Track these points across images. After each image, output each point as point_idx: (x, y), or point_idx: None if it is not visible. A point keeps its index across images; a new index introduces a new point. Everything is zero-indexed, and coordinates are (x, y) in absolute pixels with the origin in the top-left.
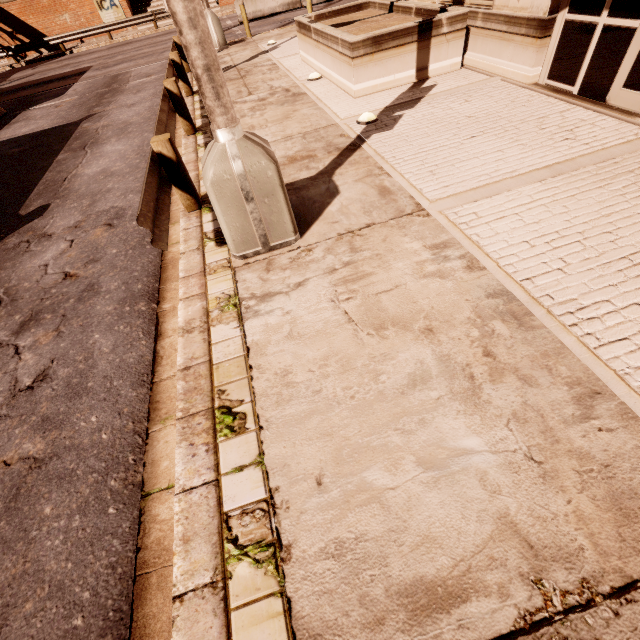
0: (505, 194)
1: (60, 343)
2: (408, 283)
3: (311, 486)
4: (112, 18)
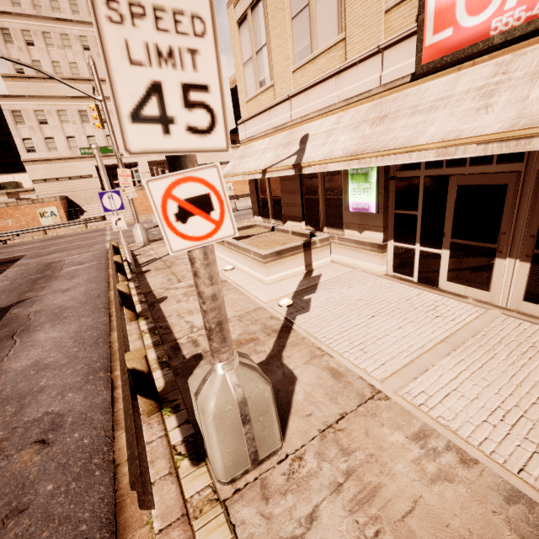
0: (432, 369)
1: None
2: (423, 494)
3: None
4: (50, 222)
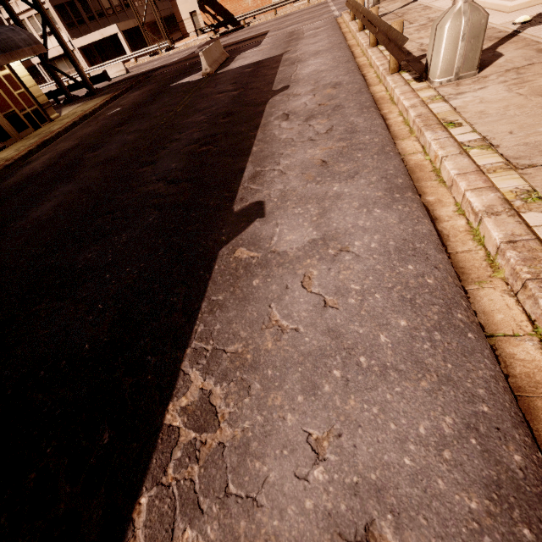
0: None
1: (332, 122)
2: None
3: (506, 134)
4: None
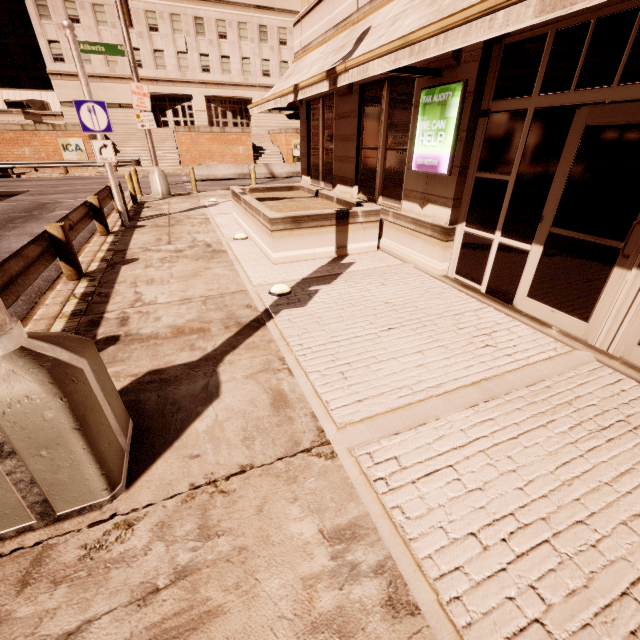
0: (433, 424)
1: None
2: None
3: None
4: (74, 158)
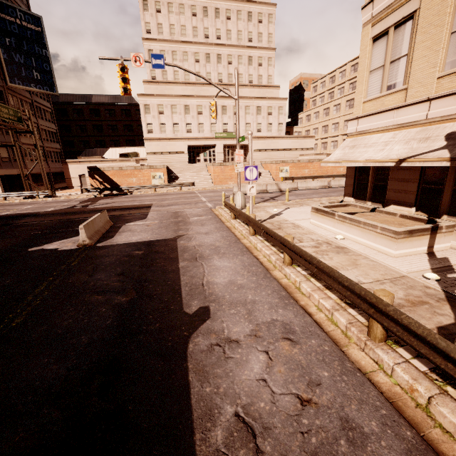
0: None
1: None
2: None
3: None
4: (157, 182)
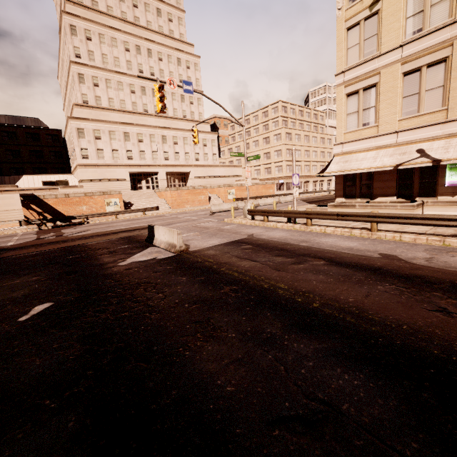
0: None
1: None
2: None
3: None
4: (112, 209)
